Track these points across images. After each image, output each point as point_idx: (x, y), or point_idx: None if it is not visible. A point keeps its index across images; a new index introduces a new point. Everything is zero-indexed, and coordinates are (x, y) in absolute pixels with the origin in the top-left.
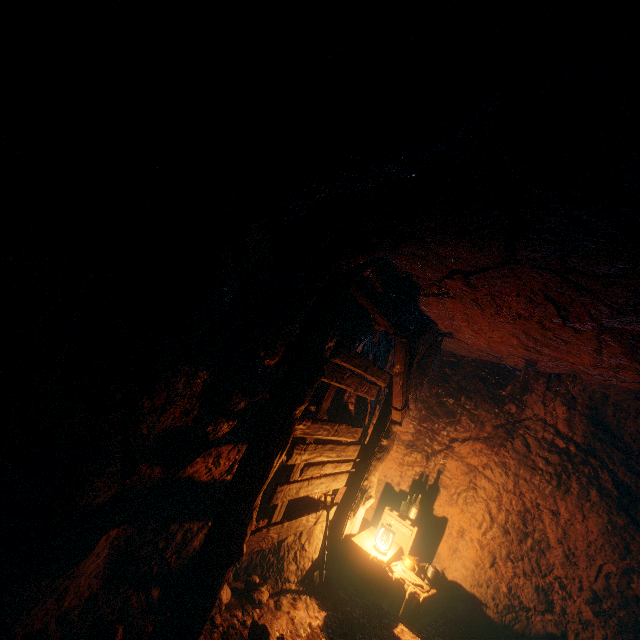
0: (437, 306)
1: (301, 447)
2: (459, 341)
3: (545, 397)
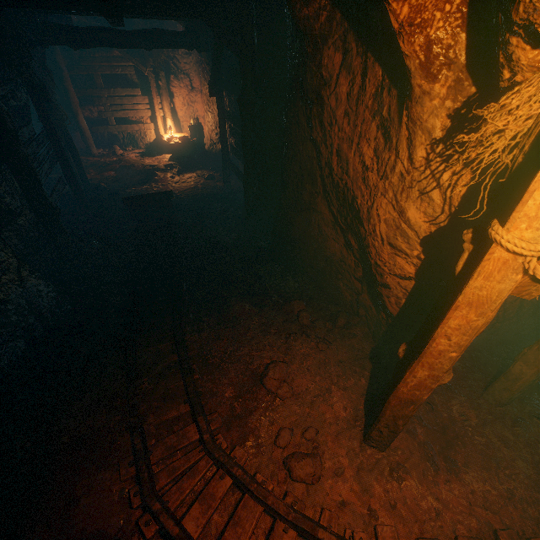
0: None
1: (97, 99)
2: None
3: None
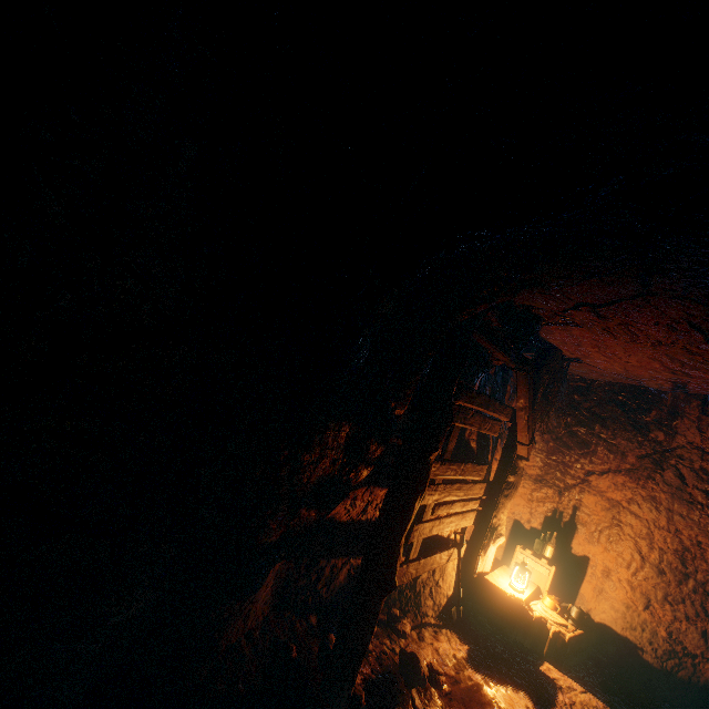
0: (561, 333)
1: (432, 488)
2: (588, 365)
3: (700, 422)
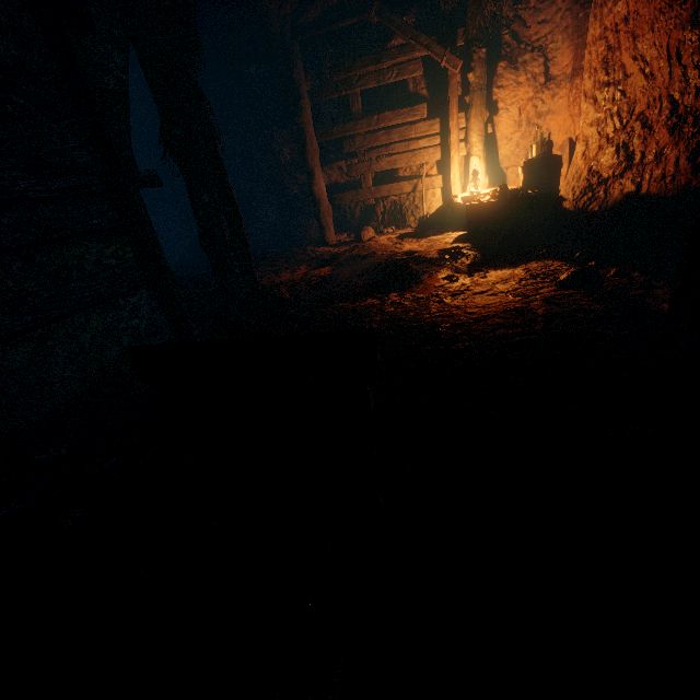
0: None
1: (348, 141)
2: None
3: None
